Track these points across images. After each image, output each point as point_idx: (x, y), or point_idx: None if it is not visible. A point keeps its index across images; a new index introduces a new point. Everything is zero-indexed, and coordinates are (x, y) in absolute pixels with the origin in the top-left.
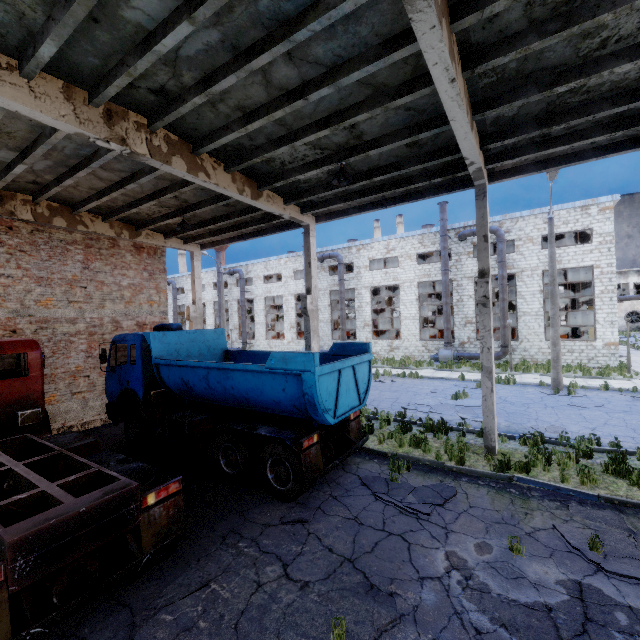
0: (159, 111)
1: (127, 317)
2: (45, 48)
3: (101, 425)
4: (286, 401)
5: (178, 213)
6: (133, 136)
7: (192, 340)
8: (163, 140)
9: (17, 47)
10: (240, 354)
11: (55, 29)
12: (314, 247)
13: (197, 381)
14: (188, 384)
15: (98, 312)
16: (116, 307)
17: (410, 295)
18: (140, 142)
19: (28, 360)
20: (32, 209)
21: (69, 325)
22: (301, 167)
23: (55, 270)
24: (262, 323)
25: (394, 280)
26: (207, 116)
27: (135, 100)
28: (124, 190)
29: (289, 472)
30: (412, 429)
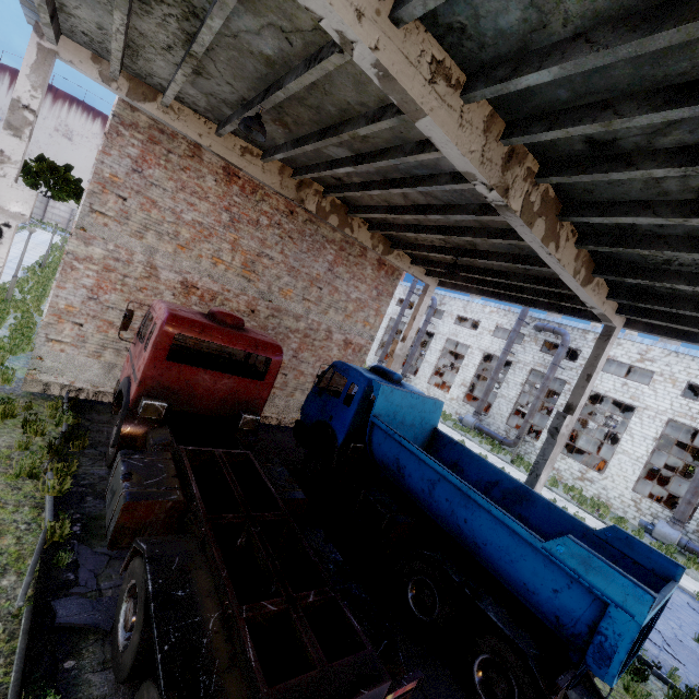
0: (569, 163)
1: (340, 330)
2: (536, 75)
3: (275, 424)
4: (547, 602)
5: (453, 252)
6: (517, 186)
7: (412, 406)
8: (540, 195)
9: (483, 62)
10: (453, 445)
11: (586, 56)
12: (605, 357)
13: (417, 476)
14: (401, 469)
15: (320, 316)
16: (336, 317)
17: (647, 428)
18: (519, 194)
19: (269, 366)
20: (318, 201)
21: (293, 320)
22: (695, 276)
23: (306, 264)
24: (431, 363)
25: (632, 398)
26: (629, 184)
27: (551, 144)
28: (423, 217)
29: (508, 692)
30: (648, 679)
